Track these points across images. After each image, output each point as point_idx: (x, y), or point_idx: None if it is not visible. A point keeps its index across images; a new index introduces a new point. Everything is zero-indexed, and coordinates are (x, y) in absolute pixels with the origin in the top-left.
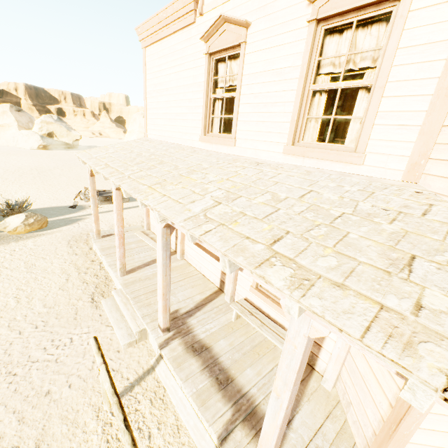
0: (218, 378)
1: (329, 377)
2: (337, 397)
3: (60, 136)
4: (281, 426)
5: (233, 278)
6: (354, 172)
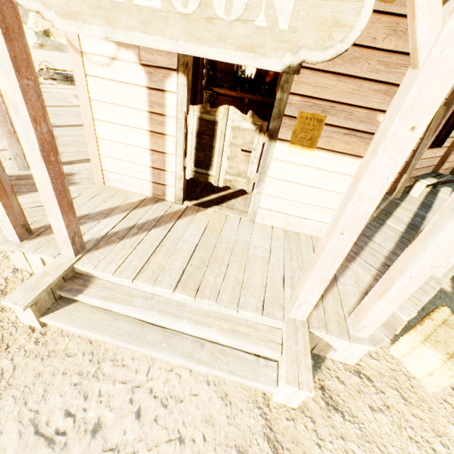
0: None
1: None
2: None
3: (57, 35)
4: None
5: None
6: None
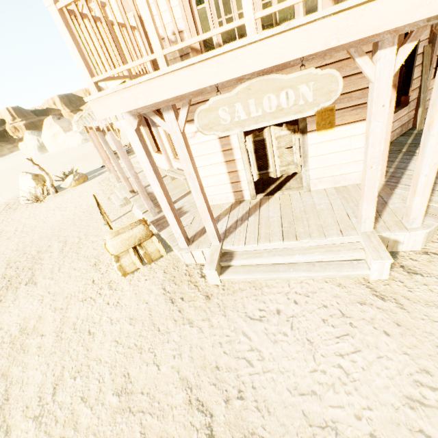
0: (151, 200)
1: None
2: None
3: None
4: (135, 181)
5: (166, 159)
6: None
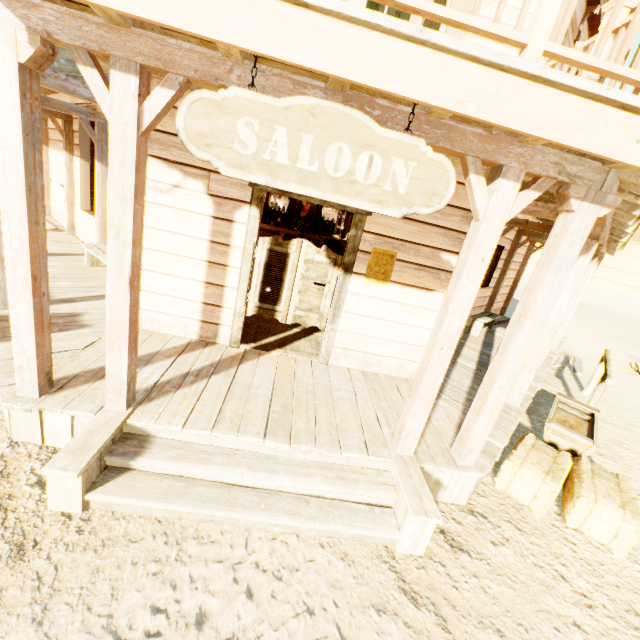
0: None
1: None
2: None
3: None
4: None
5: (99, 225)
6: None
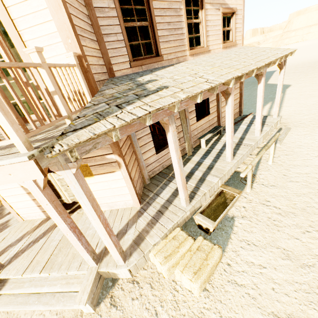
0: None
1: None
2: None
3: None
4: None
5: None
6: None
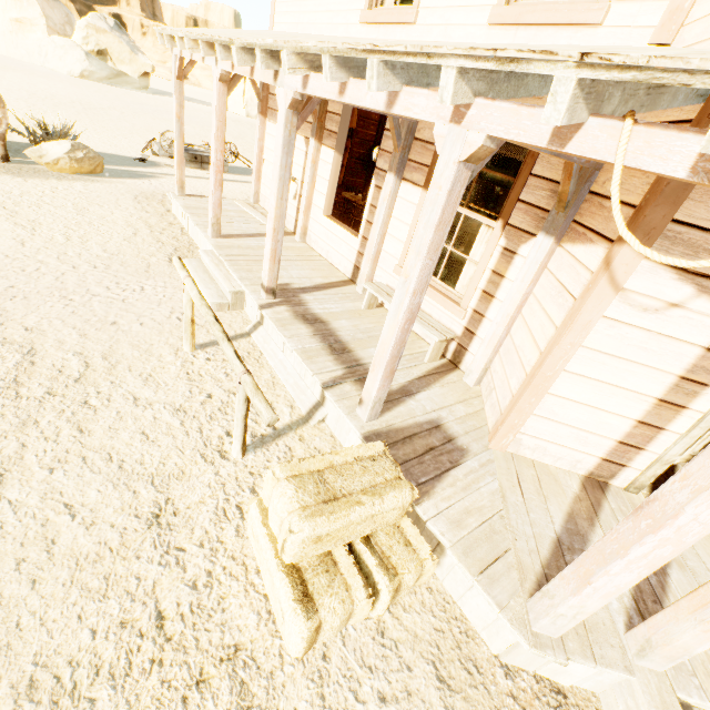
0: (331, 346)
1: (475, 368)
2: (479, 393)
3: (118, 60)
4: (403, 326)
5: (373, 254)
6: (586, 42)
